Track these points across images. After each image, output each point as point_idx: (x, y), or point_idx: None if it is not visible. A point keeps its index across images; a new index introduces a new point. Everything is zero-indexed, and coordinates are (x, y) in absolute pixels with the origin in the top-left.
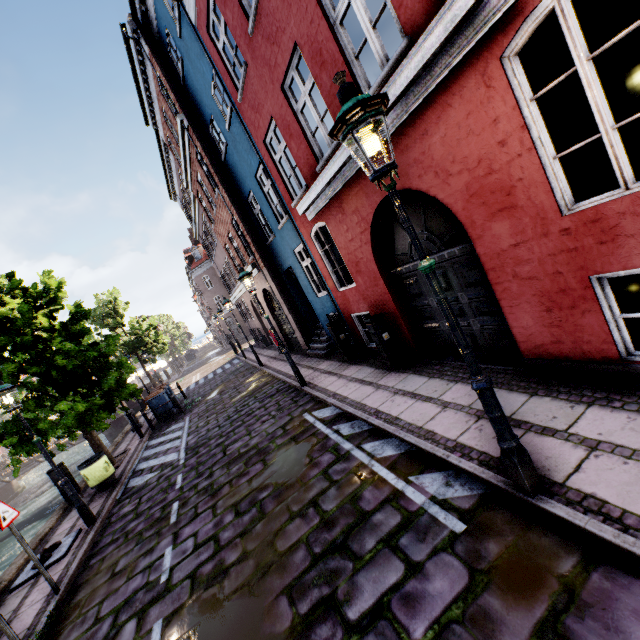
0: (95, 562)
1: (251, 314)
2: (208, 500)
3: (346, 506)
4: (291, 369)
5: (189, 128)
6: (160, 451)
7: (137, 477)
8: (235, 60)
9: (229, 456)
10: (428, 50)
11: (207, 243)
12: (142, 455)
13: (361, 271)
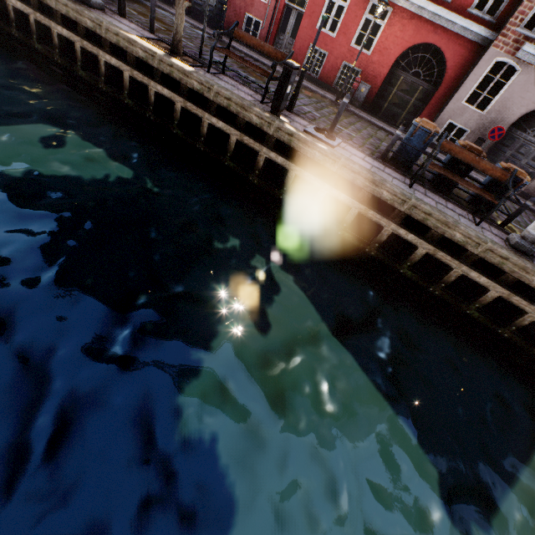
0: None
1: None
2: None
3: None
4: None
5: None
6: None
7: None
8: None
9: None
10: None
11: None
12: None
13: None
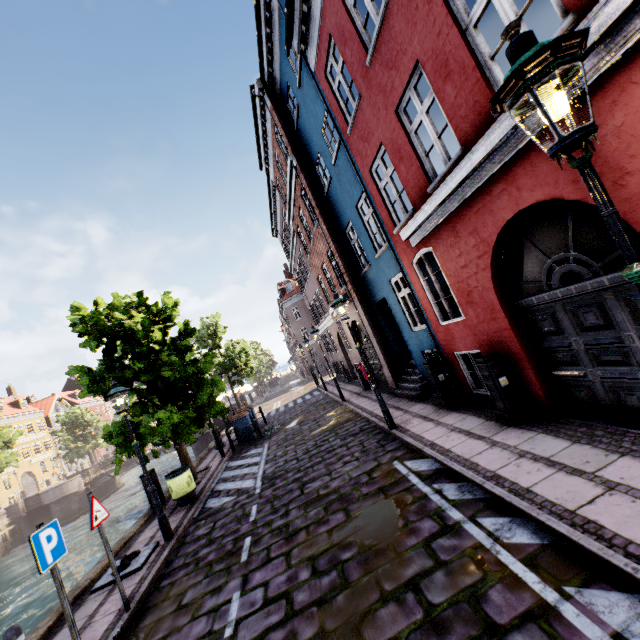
0: (165, 585)
1: (335, 346)
2: (282, 544)
3: (463, 605)
4: (376, 408)
5: (297, 167)
6: (238, 474)
7: (214, 498)
8: (348, 95)
9: (307, 495)
10: (609, 15)
11: (300, 276)
12: (221, 475)
13: (473, 302)
